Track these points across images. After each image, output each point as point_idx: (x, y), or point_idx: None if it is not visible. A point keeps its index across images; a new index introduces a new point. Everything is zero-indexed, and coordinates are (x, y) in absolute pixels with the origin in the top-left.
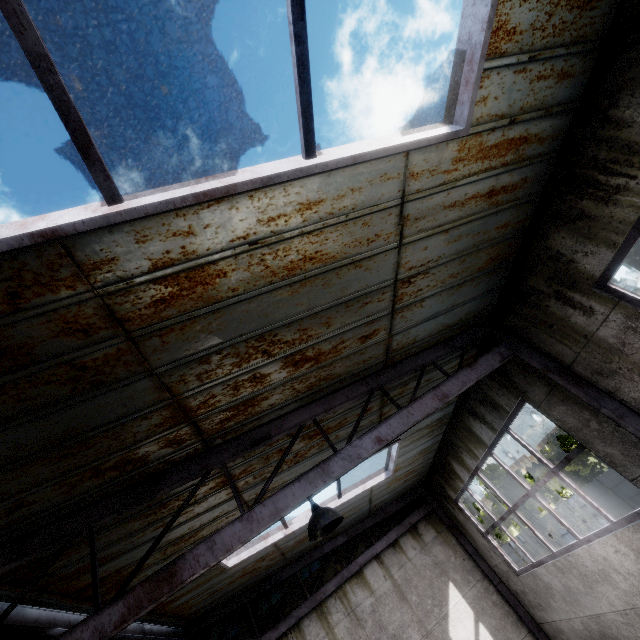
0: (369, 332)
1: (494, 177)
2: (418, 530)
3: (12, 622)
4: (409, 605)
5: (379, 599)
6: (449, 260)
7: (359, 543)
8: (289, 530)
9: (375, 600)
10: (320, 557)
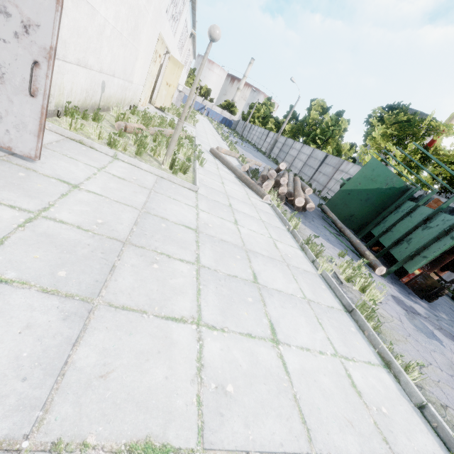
0: None
1: None
2: None
3: None
4: None
5: None
6: None
7: None
8: None
9: None
10: None
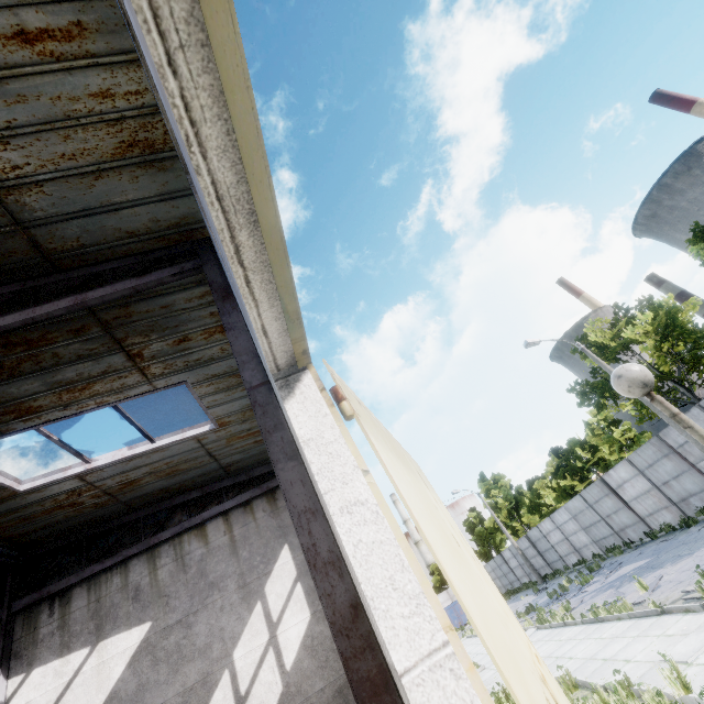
0: None
1: (7, 10)
2: (276, 495)
3: None
4: (238, 559)
5: (211, 551)
6: (36, 131)
7: (213, 500)
8: (92, 466)
9: (207, 551)
10: (168, 508)
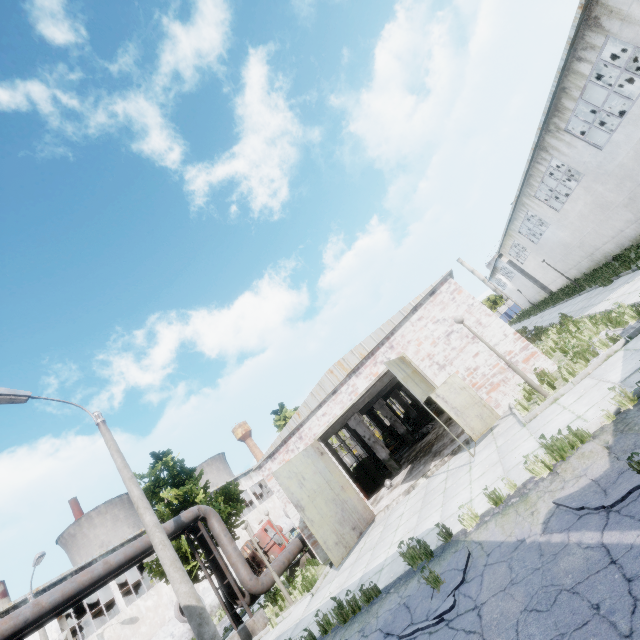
0: (627, 103)
1: None
2: None
3: (564, 167)
4: None
5: None
6: None
7: None
8: None
9: None
10: None
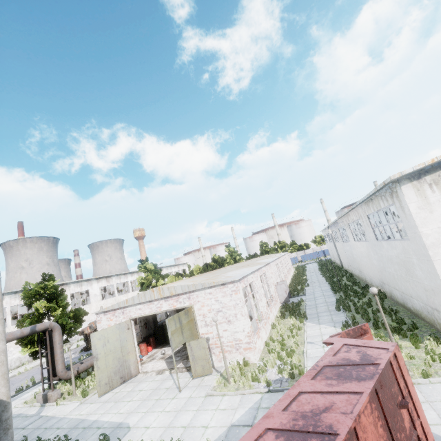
0: None
1: None
2: None
3: None
4: None
5: None
6: None
7: None
8: None
9: None
10: None
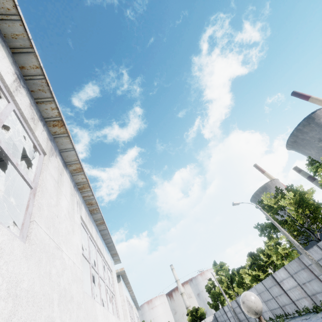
0: None
1: None
2: (94, 285)
3: None
4: None
5: None
6: None
7: None
8: None
9: None
10: None
